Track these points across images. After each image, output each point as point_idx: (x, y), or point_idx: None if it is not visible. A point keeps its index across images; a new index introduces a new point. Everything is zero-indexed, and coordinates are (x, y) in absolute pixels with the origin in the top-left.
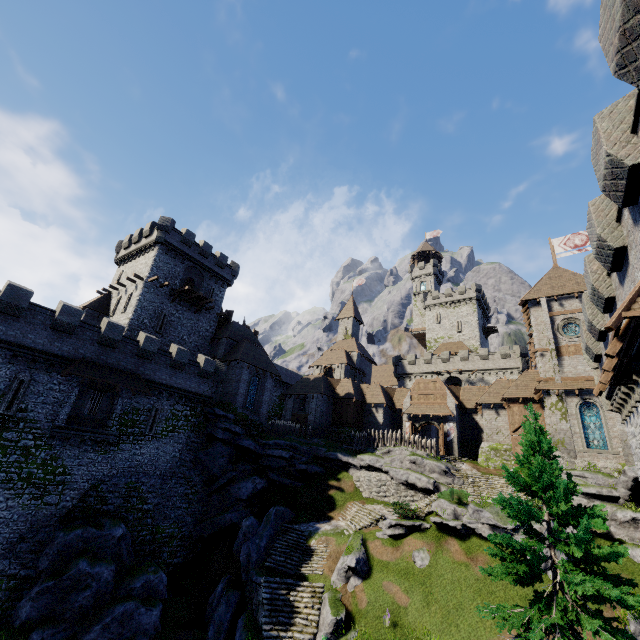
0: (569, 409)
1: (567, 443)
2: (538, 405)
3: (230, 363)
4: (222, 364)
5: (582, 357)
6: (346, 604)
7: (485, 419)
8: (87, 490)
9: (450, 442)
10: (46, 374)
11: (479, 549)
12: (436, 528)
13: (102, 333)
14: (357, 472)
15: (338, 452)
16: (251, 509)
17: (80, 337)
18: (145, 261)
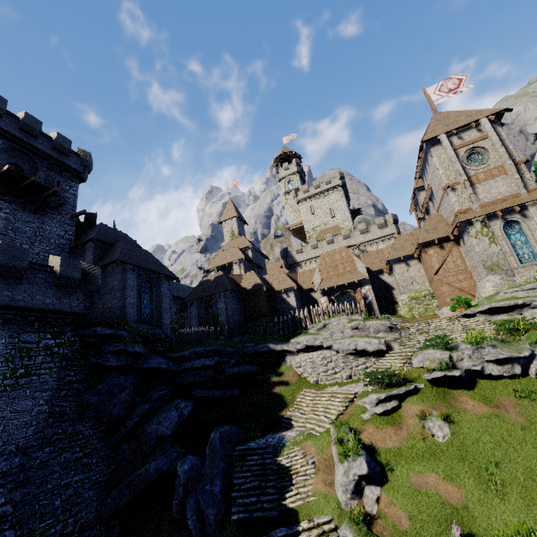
0: (494, 232)
1: (502, 264)
2: (452, 242)
3: (106, 269)
4: (93, 267)
5: (493, 181)
6: (378, 533)
7: (398, 273)
8: None
9: (369, 304)
10: None
11: (496, 392)
12: (432, 385)
13: None
14: (295, 358)
15: (269, 343)
16: (182, 443)
17: None
18: None
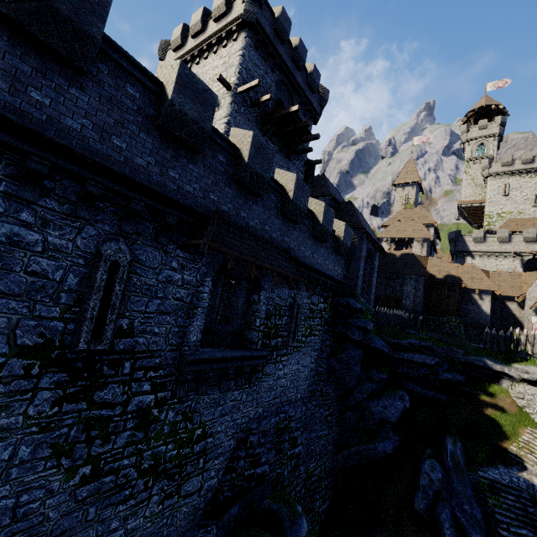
0: None
1: None
2: None
3: None
4: (353, 234)
5: None
6: None
7: None
8: (233, 450)
9: None
10: (156, 247)
11: None
12: None
13: (245, 159)
14: (516, 386)
15: (485, 357)
16: (397, 432)
17: (208, 163)
18: (222, 60)
